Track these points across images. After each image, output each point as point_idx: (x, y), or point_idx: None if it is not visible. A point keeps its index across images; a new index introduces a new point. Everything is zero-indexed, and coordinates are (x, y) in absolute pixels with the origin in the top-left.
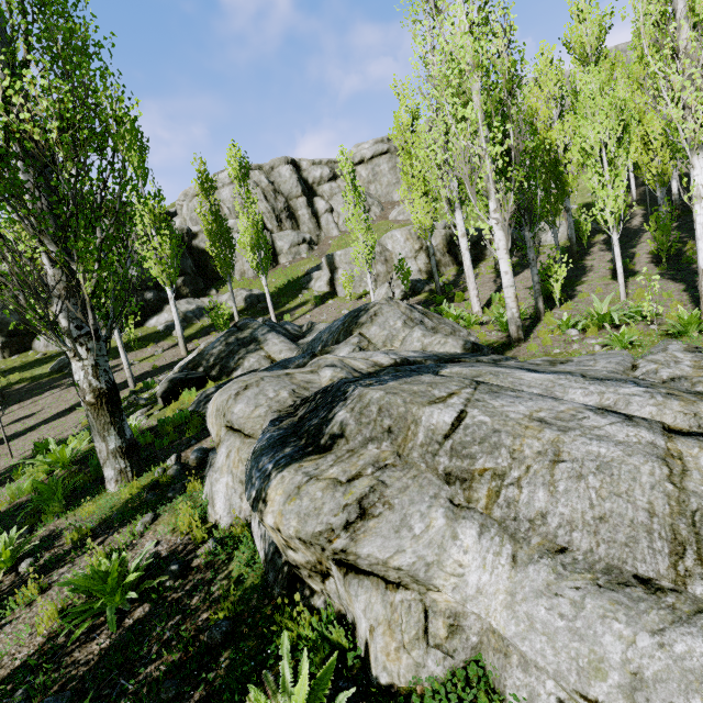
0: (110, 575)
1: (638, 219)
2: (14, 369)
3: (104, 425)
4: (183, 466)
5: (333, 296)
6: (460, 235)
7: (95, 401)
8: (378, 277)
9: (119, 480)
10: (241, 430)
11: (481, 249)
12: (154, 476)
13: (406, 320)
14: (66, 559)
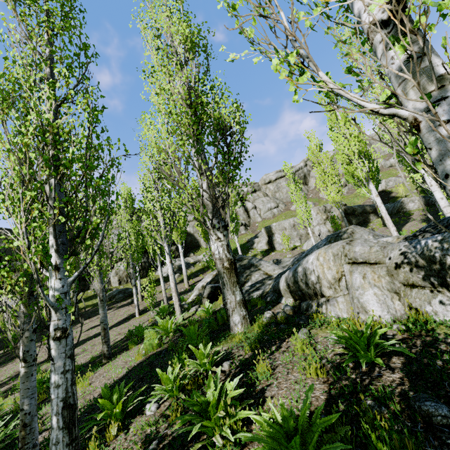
0: (368, 327)
1: None
2: (81, 300)
3: (233, 283)
4: (285, 313)
5: (272, 250)
6: (375, 196)
7: (228, 266)
8: (301, 237)
9: (243, 323)
10: (365, 261)
11: (366, 216)
12: (266, 320)
13: (374, 235)
14: (259, 358)
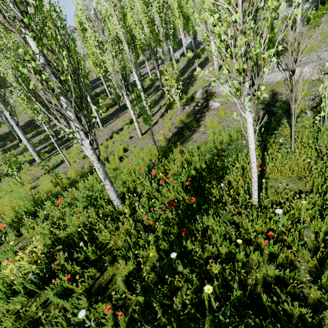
0: None
1: (287, 6)
2: None
3: None
4: None
5: None
6: None
7: None
8: None
9: None
10: None
11: None
12: None
13: None
14: None
